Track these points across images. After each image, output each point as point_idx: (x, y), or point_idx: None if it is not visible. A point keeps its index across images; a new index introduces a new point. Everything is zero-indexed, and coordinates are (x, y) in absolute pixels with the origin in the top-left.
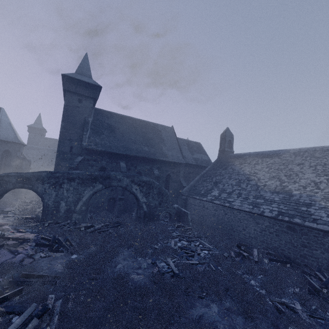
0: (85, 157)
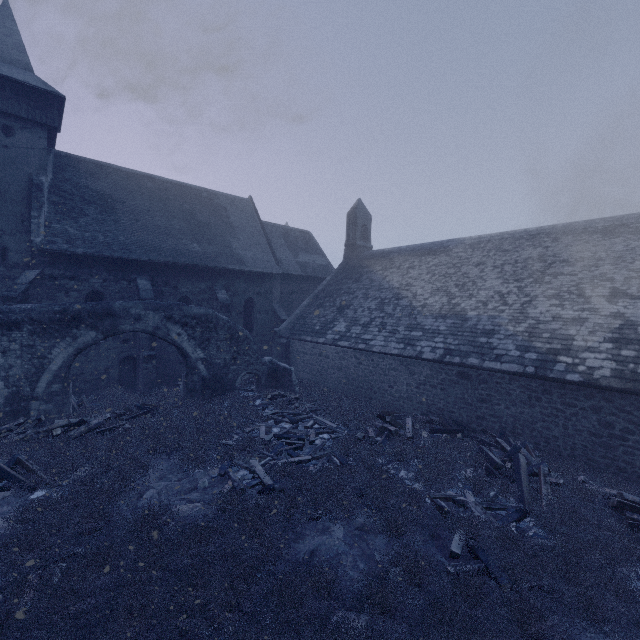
0: (43, 270)
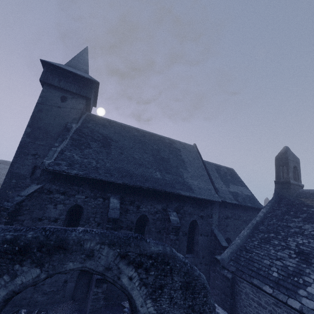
0: (44, 185)
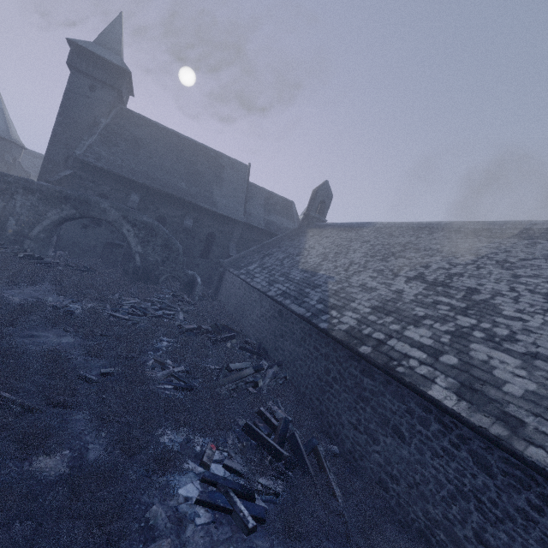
0: (76, 172)
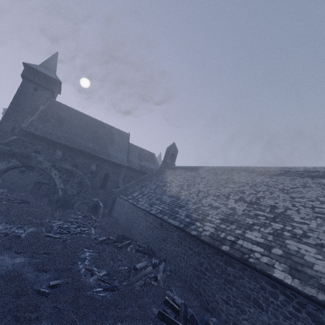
0: (20, 137)
